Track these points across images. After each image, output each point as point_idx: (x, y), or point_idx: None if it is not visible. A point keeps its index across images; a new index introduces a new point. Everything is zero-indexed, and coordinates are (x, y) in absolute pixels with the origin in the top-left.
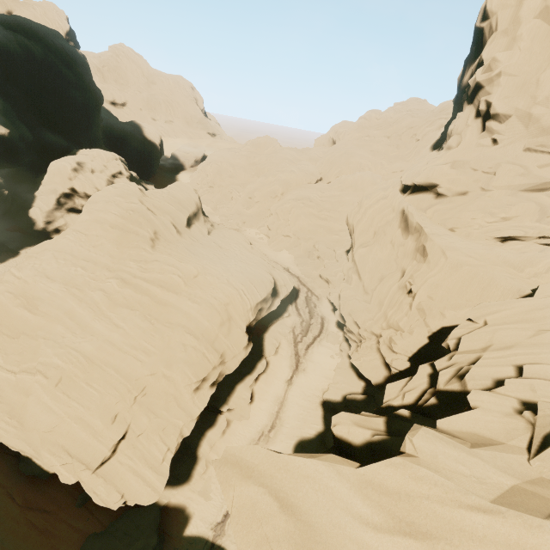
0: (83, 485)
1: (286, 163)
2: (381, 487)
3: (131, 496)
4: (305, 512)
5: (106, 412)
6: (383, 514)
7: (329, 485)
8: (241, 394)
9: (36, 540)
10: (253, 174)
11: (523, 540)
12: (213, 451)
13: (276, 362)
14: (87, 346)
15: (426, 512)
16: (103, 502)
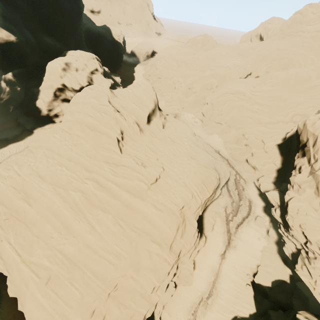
0: None
1: (221, 59)
2: None
3: None
4: None
5: (85, 309)
6: None
7: None
8: (186, 266)
9: None
10: (192, 68)
11: None
12: (165, 310)
13: (212, 237)
14: (69, 249)
15: None
16: None
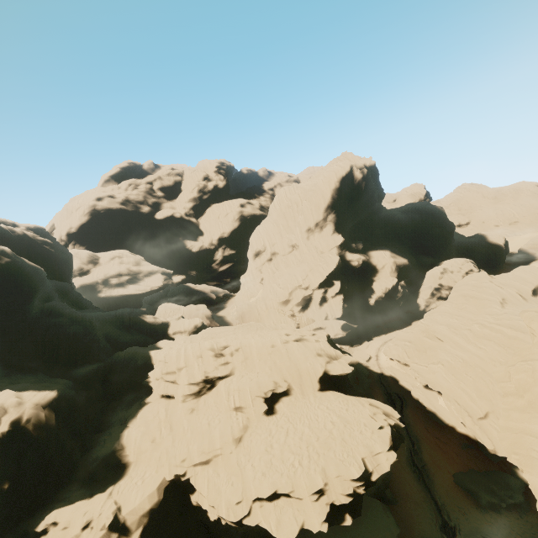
0: (466, 425)
1: None
2: None
3: (498, 447)
4: None
5: (477, 390)
6: None
7: None
8: None
9: (440, 453)
10: None
11: None
12: None
13: None
14: (463, 355)
15: None
16: (479, 439)
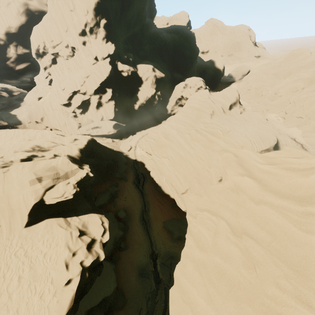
0: (174, 198)
1: (312, 65)
2: (267, 157)
3: None
4: (241, 157)
5: (184, 176)
6: (265, 161)
7: (250, 154)
8: None
9: (159, 210)
10: (281, 78)
11: (305, 162)
12: None
13: None
14: (181, 152)
15: (278, 160)
16: (179, 206)
